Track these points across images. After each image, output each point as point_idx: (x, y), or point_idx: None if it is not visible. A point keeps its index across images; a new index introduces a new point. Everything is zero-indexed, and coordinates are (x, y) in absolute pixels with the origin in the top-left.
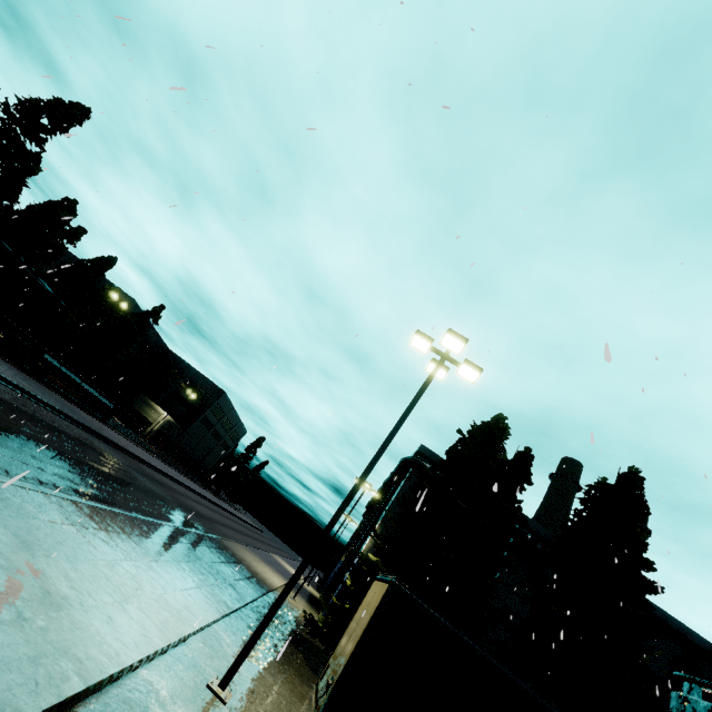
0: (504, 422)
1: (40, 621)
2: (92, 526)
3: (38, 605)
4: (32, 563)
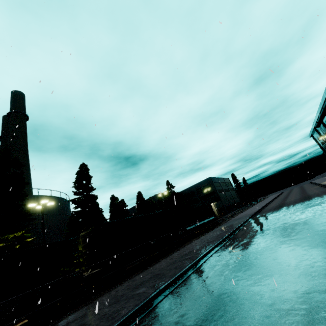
0: None
1: None
2: None
3: None
4: None
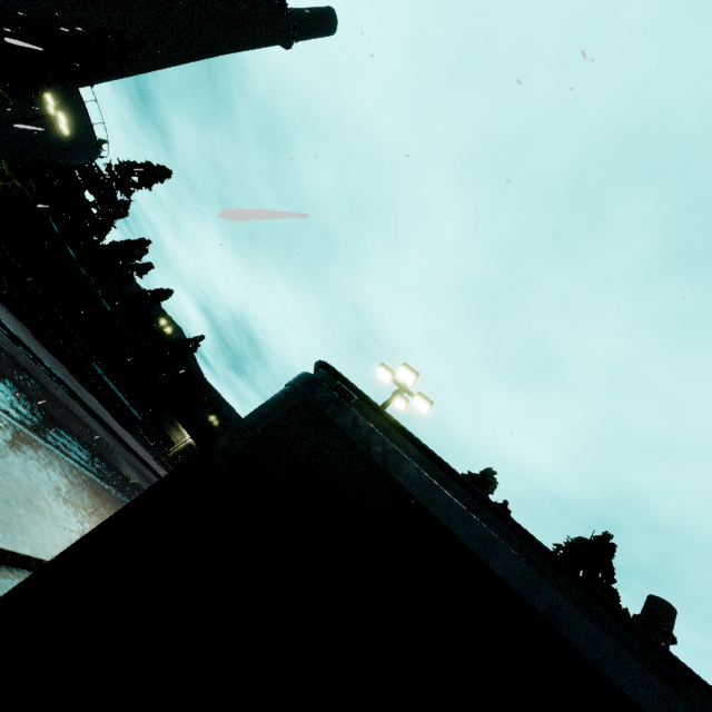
0: (492, 476)
1: (19, 511)
2: (83, 487)
3: (21, 503)
4: (27, 482)
